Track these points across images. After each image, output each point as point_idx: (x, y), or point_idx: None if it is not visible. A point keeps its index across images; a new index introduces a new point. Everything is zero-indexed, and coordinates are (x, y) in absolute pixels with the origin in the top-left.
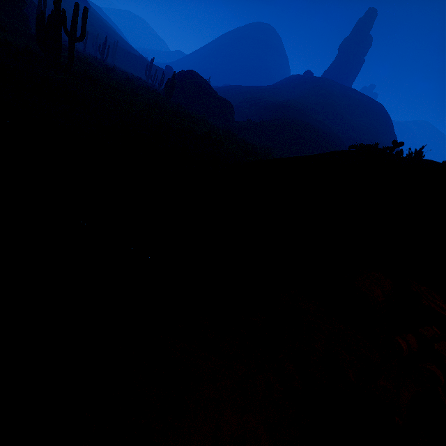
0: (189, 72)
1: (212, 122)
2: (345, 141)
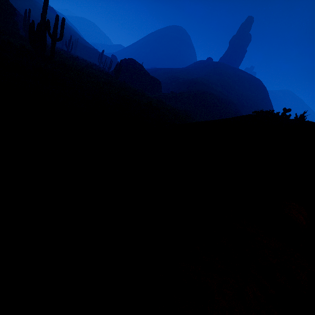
0: (129, 60)
1: (147, 93)
2: (237, 105)
